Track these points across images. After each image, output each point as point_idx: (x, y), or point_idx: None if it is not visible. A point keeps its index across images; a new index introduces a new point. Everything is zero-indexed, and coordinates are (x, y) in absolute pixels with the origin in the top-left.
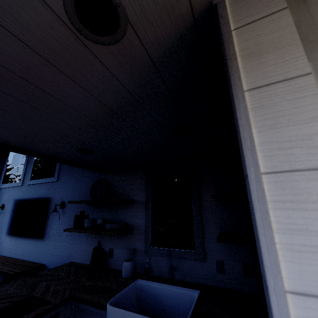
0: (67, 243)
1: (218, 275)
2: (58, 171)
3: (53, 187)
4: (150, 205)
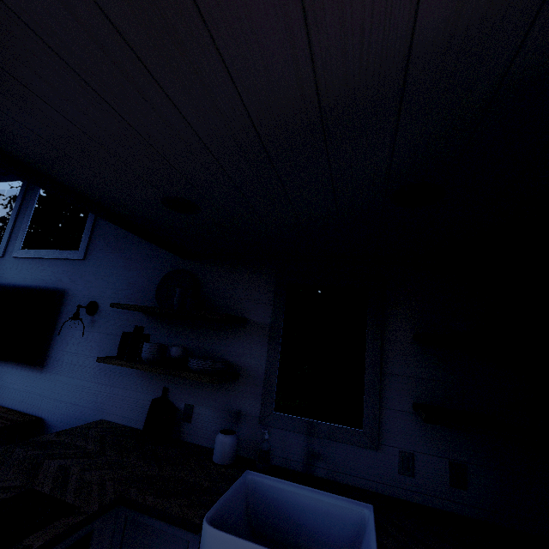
0: (96, 383)
1: (402, 477)
2: (87, 240)
3: (73, 269)
4: (280, 334)
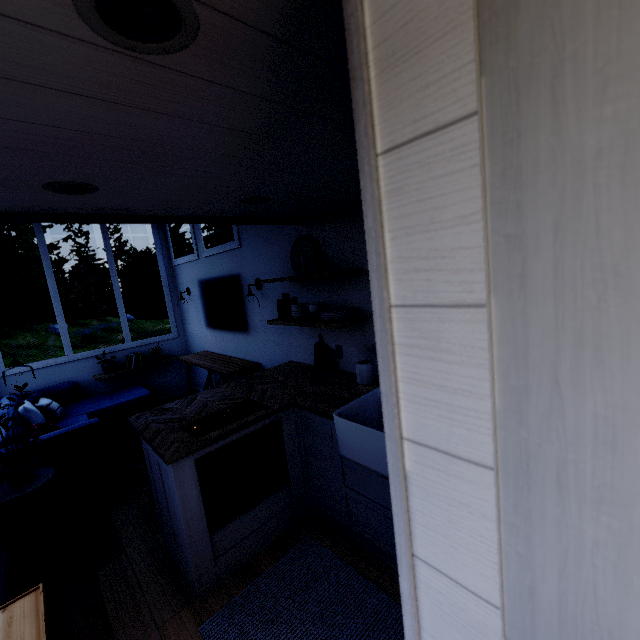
0: (279, 337)
1: None
2: (236, 230)
3: (238, 257)
4: None
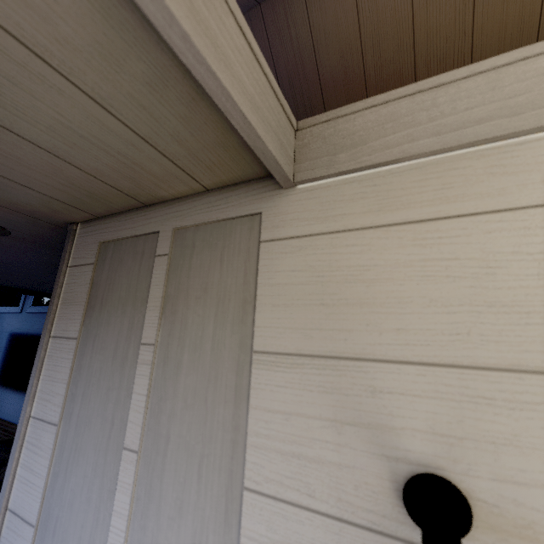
0: None
1: None
2: None
3: None
4: None
